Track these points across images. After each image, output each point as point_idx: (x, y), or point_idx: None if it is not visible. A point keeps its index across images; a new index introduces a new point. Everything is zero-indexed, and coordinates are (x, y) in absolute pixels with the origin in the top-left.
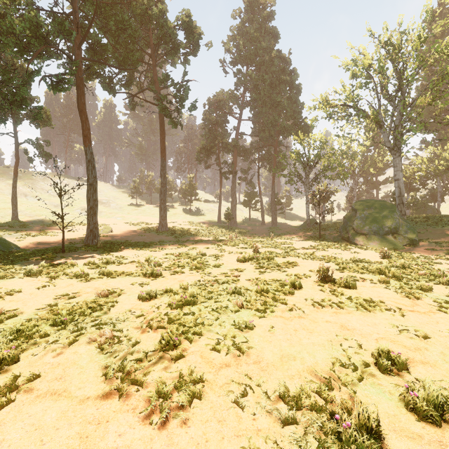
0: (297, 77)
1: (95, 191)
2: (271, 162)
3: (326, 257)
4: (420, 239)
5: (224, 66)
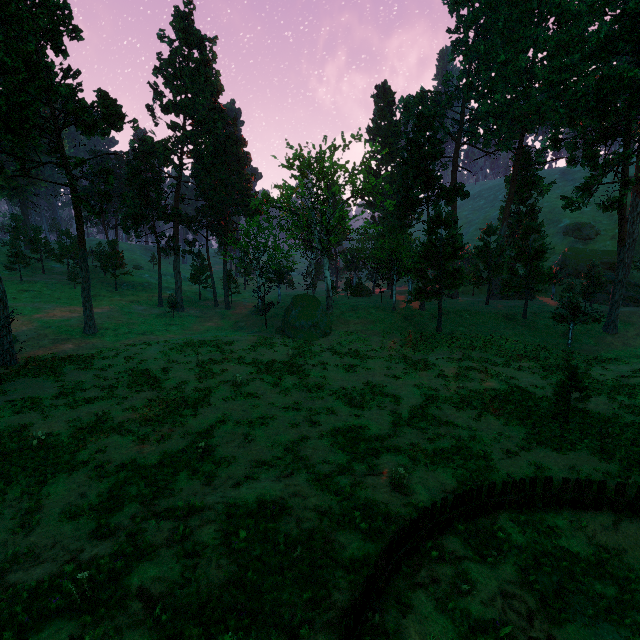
0: (245, 144)
1: (5, 307)
2: (221, 236)
3: (251, 360)
4: (333, 330)
5: (153, 116)
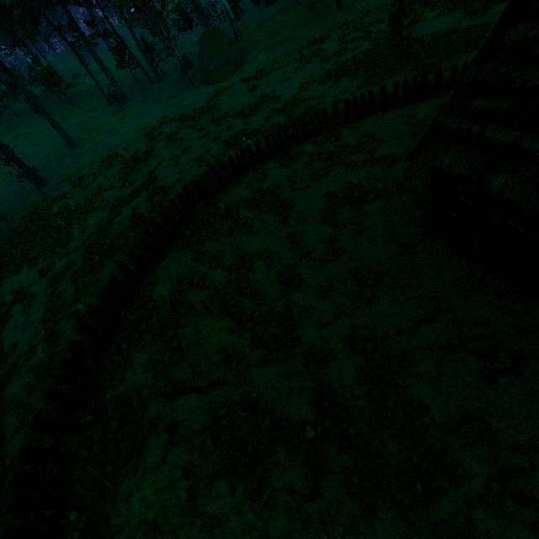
0: None
1: (6, 147)
2: None
3: (179, 117)
4: (245, 58)
5: None
